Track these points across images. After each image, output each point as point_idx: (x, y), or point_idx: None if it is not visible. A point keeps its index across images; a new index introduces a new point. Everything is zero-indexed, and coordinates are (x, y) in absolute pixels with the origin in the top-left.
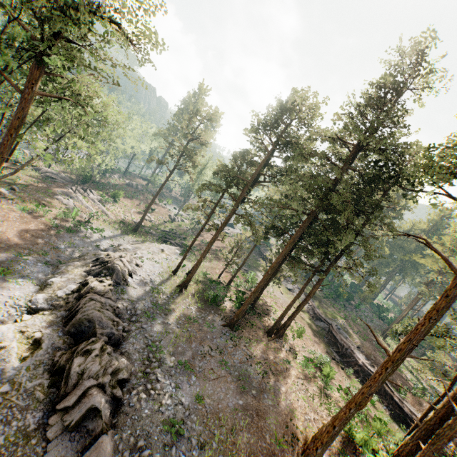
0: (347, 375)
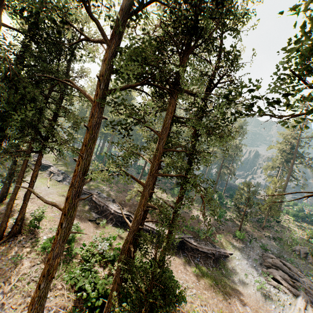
0: (102, 226)
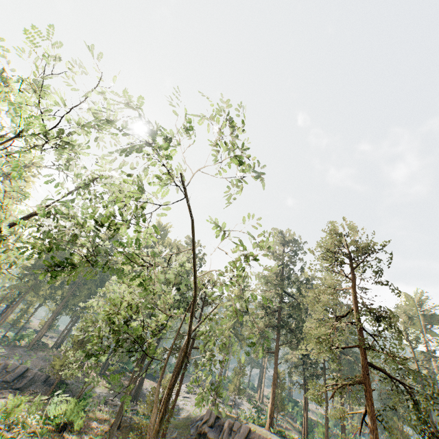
0: None
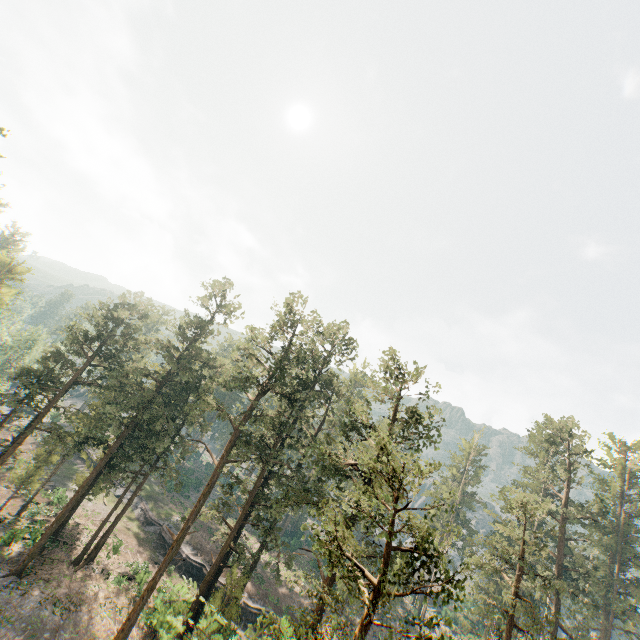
0: (168, 574)
